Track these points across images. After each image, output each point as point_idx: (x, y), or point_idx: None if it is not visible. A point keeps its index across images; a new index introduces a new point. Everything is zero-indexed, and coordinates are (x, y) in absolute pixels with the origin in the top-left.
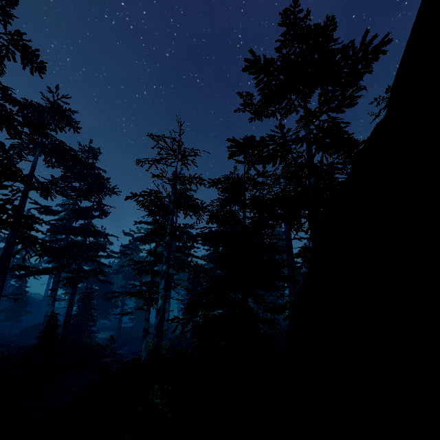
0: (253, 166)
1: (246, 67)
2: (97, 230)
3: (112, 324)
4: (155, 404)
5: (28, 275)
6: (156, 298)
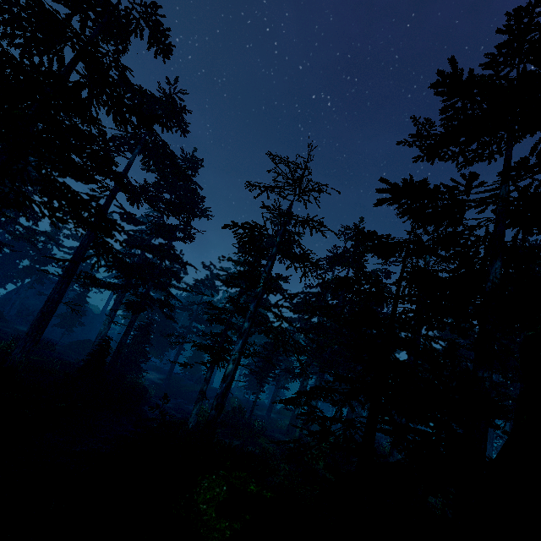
0: (423, 225)
1: (437, 82)
2: (177, 255)
3: (162, 365)
4: (200, 511)
5: (93, 286)
6: (225, 359)
